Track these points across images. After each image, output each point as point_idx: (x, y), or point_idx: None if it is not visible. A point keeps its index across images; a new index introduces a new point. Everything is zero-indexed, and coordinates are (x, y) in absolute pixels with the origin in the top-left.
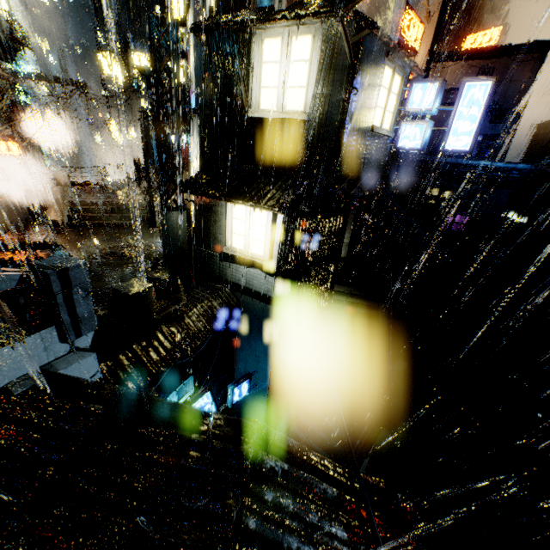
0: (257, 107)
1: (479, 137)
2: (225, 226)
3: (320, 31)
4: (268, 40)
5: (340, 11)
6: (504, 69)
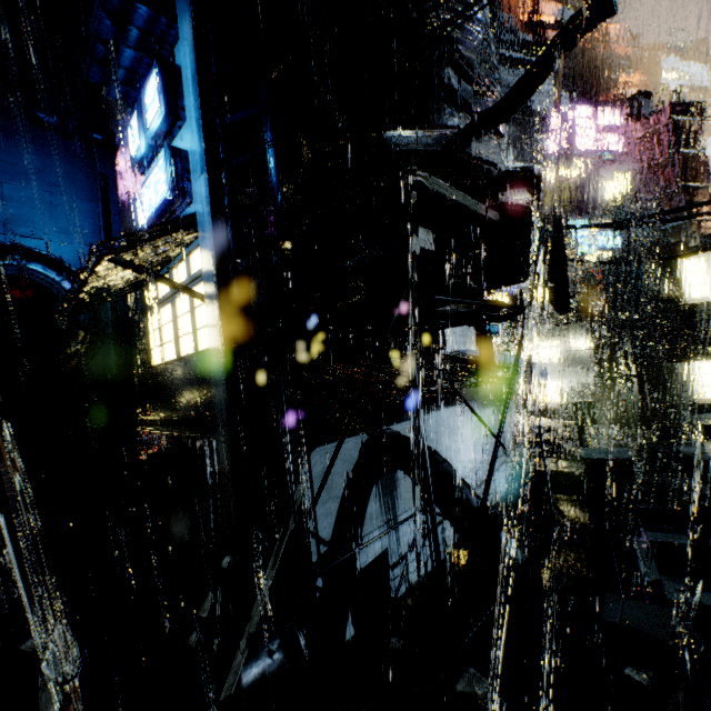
0: (689, 298)
1: None
2: (690, 384)
3: None
4: (690, 261)
5: None
6: None
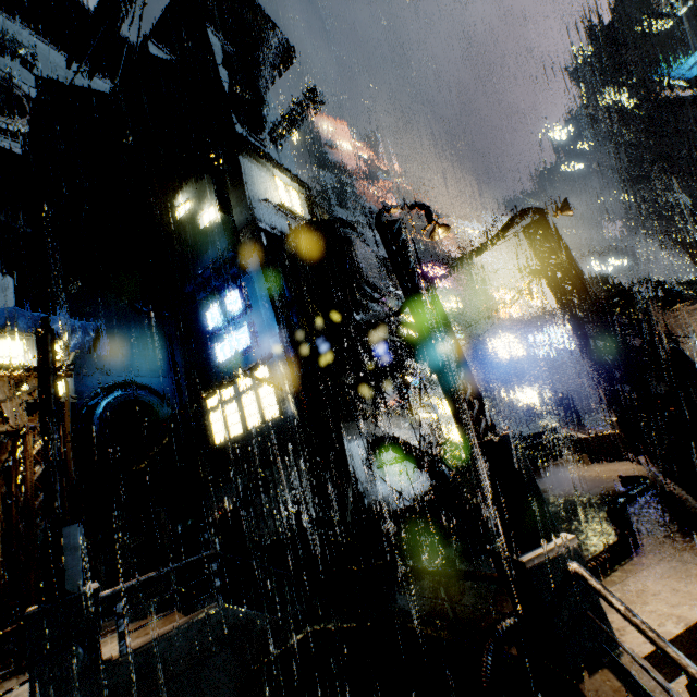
0: (505, 361)
1: (558, 349)
2: (520, 408)
3: (518, 333)
4: (499, 341)
5: (526, 326)
6: (545, 323)
